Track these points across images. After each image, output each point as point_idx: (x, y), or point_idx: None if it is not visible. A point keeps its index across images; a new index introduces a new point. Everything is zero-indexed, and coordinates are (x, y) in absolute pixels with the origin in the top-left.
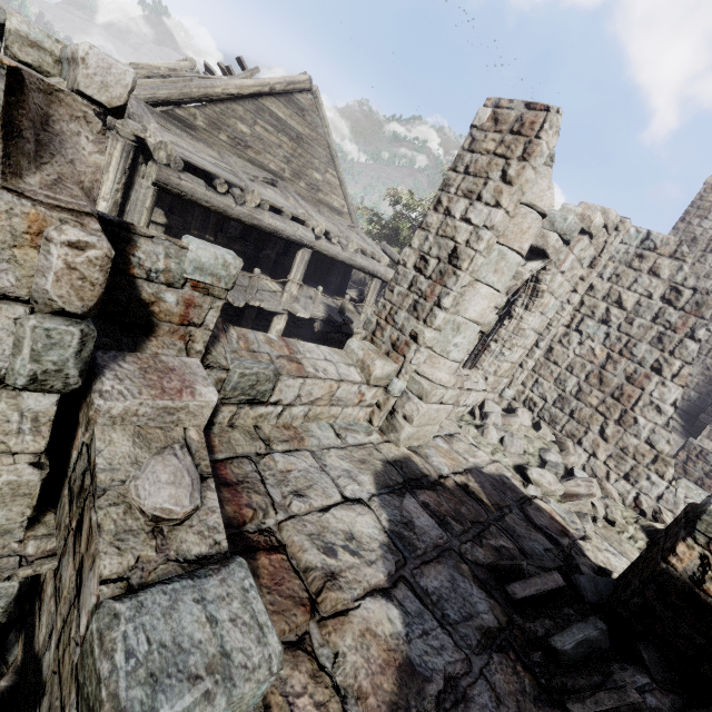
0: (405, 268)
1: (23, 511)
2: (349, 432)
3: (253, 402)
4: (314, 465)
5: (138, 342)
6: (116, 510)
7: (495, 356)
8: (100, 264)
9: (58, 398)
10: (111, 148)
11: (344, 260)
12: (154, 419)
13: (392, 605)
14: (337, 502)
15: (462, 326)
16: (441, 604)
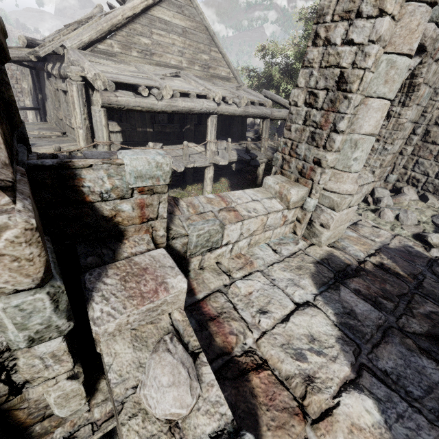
0: (297, 107)
1: (79, 402)
2: (282, 246)
3: (211, 250)
4: (266, 283)
5: (115, 249)
6: (135, 421)
7: (379, 153)
8: (24, 240)
9: (62, 337)
10: (71, 91)
11: (240, 114)
12: (143, 319)
13: (363, 395)
14: (292, 310)
15: (359, 142)
16: (402, 383)
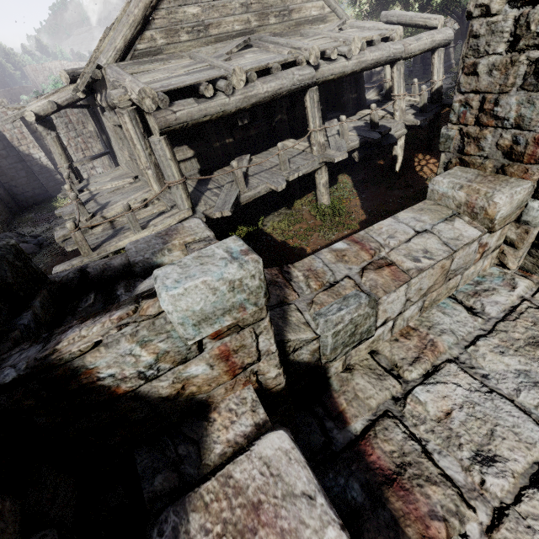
0: (489, 18)
1: None
2: (483, 297)
3: (359, 344)
4: (473, 387)
5: (198, 442)
6: None
7: None
8: None
9: None
10: (124, 125)
11: (353, 70)
12: None
13: None
14: None
15: None
16: None
